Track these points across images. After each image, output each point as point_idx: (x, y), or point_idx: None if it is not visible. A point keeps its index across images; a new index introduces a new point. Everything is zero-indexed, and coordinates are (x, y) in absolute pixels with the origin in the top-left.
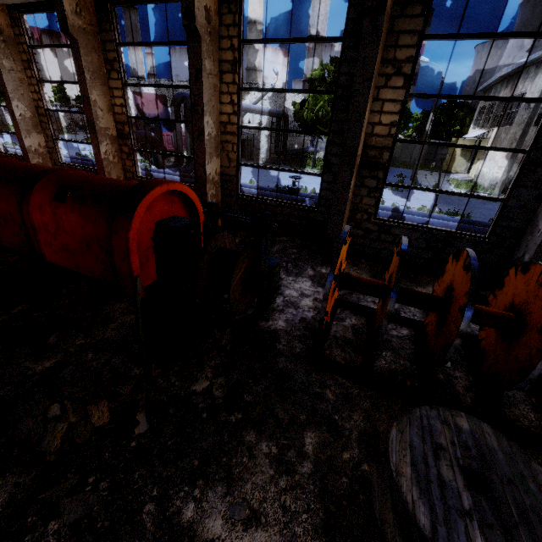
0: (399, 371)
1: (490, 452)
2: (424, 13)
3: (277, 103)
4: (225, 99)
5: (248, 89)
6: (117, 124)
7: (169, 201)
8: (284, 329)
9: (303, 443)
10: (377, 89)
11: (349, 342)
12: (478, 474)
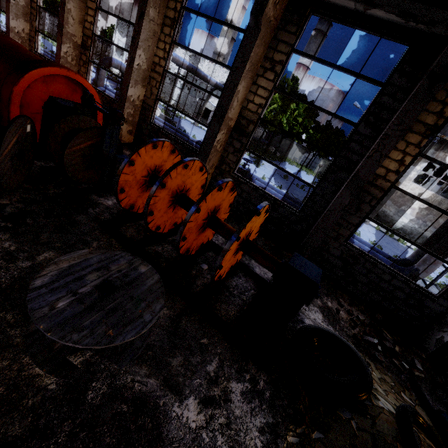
0: (165, 257)
1: (140, 284)
2: (297, 33)
3: None
4: (161, 45)
5: (178, 44)
6: (83, 36)
7: (71, 89)
8: (108, 205)
9: (40, 254)
10: (257, 76)
11: (147, 230)
12: (114, 286)
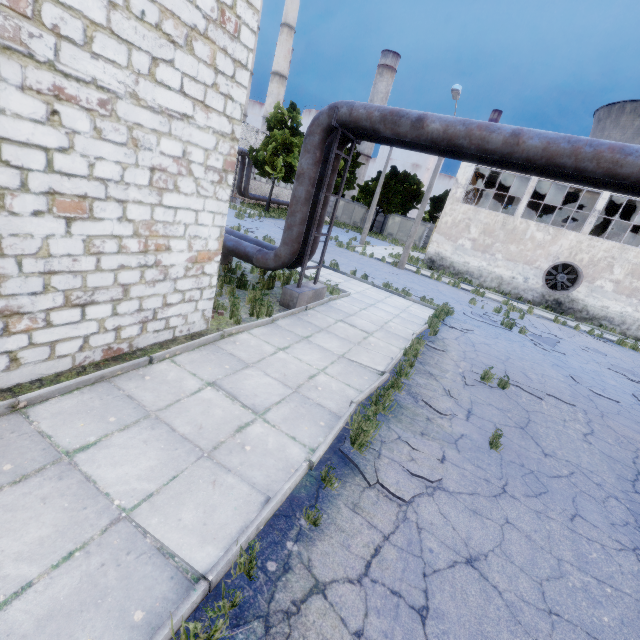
0: None
1: None
2: None
3: (249, 143)
4: None
5: None
6: None
7: None
8: None
9: None
10: None
11: None
12: None
